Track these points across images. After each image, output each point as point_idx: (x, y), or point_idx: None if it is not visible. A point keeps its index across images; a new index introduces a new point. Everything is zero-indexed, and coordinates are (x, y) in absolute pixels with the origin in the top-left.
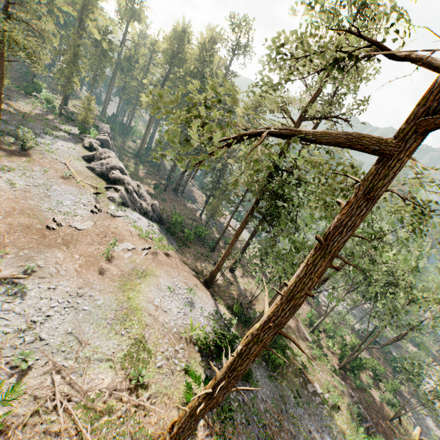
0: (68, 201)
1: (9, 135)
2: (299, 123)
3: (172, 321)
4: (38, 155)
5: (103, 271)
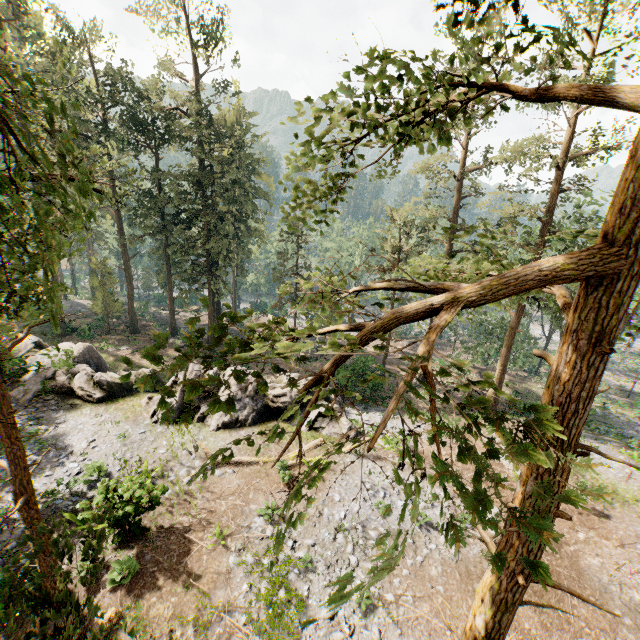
0: (398, 504)
1: (6, 558)
2: (564, 168)
3: (639, 472)
4: (165, 507)
5: (597, 511)
